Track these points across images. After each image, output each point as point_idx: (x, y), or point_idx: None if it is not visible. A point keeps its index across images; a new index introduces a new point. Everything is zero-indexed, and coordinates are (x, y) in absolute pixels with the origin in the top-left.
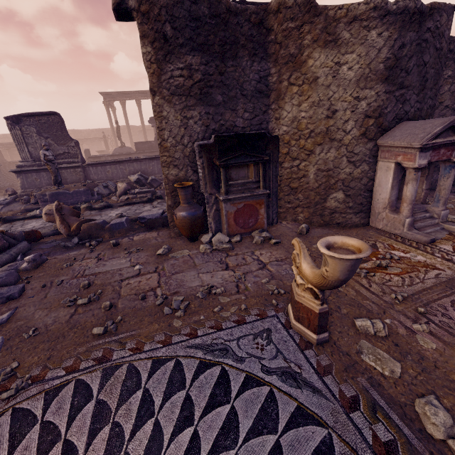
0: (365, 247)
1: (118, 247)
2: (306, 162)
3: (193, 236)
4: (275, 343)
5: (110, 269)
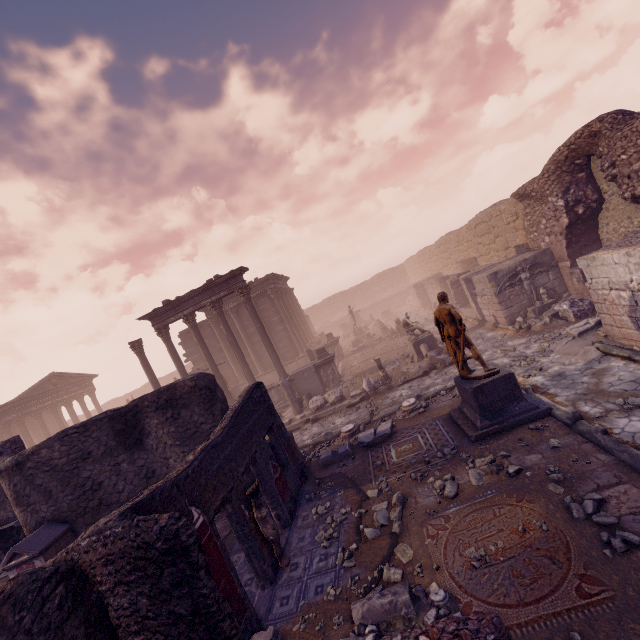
0: None
1: None
2: None
3: None
4: None
5: None
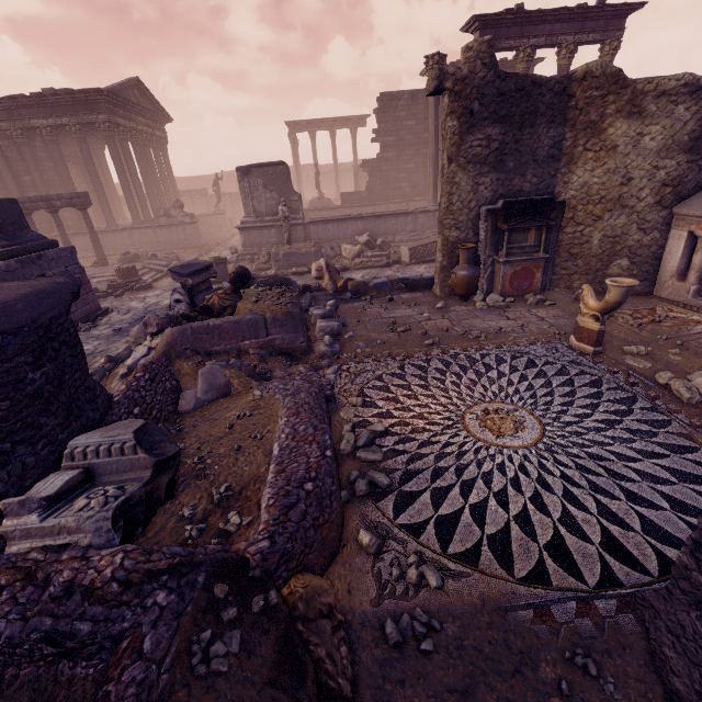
0: (635, 282)
1: (394, 302)
2: (591, 228)
3: (468, 295)
4: (562, 352)
5: (402, 315)
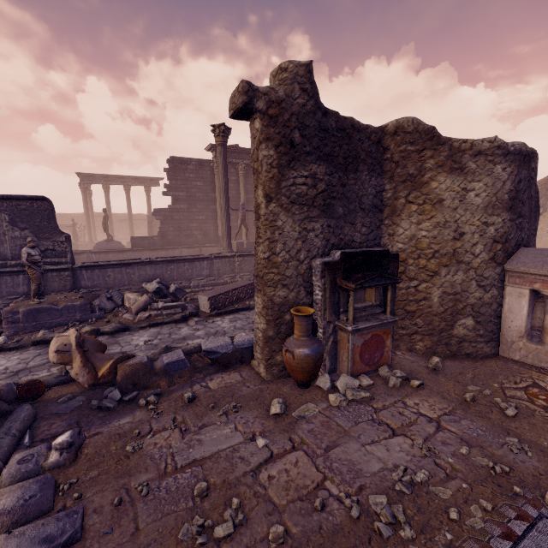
0: None
1: (197, 404)
2: (427, 283)
3: (311, 380)
4: None
5: (217, 450)
